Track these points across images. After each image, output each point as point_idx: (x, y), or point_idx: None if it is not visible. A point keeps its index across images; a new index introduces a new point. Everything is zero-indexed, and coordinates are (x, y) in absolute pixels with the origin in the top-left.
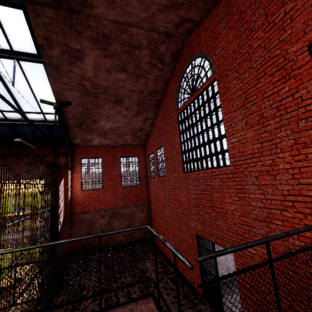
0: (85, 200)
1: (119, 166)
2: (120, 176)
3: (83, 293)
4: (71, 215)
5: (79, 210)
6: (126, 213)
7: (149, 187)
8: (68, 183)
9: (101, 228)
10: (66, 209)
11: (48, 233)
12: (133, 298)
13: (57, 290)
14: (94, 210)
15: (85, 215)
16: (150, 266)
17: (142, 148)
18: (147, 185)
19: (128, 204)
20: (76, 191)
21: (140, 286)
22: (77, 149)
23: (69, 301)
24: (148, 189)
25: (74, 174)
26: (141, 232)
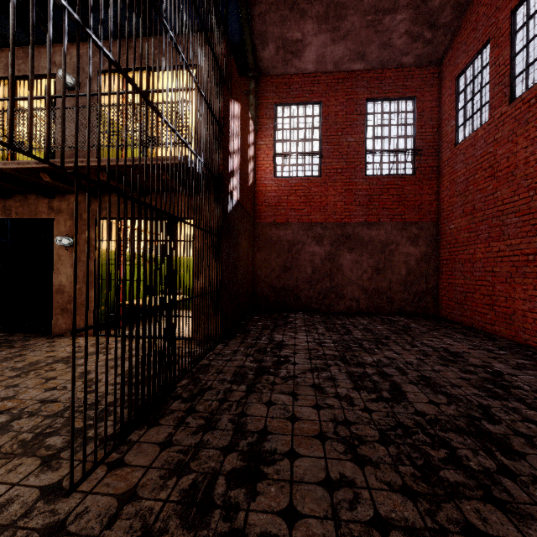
0: (280, 199)
1: (363, 123)
2: (363, 149)
3: (283, 352)
4: (254, 227)
5: (269, 219)
6: (373, 239)
7: (443, 178)
8: (248, 141)
9: (312, 264)
10: (244, 193)
11: (198, 157)
12: (457, 396)
13: (224, 337)
14: (299, 224)
15: (280, 231)
16: (470, 348)
17: (430, 74)
18: (437, 177)
19: (379, 220)
20: (263, 177)
21: (467, 378)
22: (267, 83)
23: (249, 356)
24: (437, 186)
25: (260, 140)
26: (407, 291)
